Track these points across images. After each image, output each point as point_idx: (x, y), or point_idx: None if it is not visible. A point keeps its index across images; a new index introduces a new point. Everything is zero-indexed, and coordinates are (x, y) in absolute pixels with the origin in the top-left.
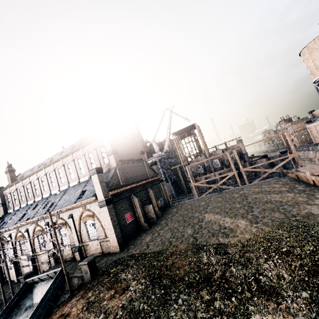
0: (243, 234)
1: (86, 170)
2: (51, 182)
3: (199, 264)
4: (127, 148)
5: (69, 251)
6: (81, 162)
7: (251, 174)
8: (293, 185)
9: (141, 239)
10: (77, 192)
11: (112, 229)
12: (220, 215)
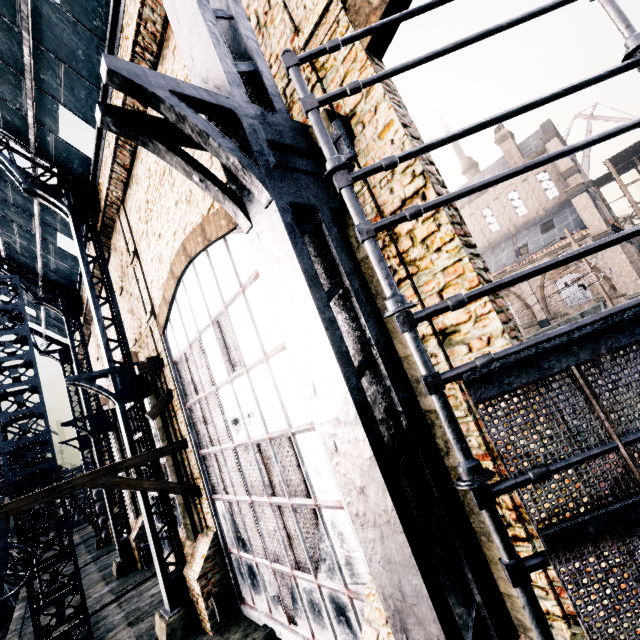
0: None
1: (503, 222)
2: None
3: None
4: None
5: None
6: (489, 214)
7: None
8: None
9: None
10: (500, 255)
11: (633, 273)
12: None
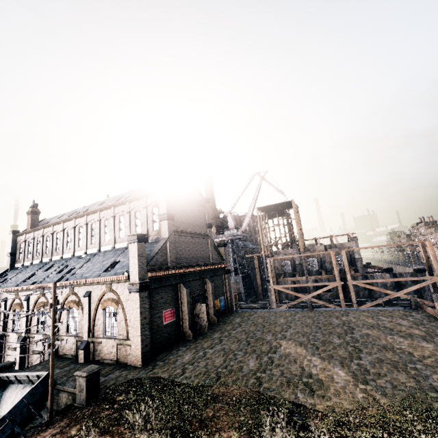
0: (341, 397)
1: (127, 233)
2: (78, 239)
3: (255, 435)
4: (190, 215)
5: (73, 345)
6: (123, 221)
7: (364, 292)
8: (433, 328)
9: (178, 354)
10: (106, 261)
11: (139, 329)
12: (305, 349)
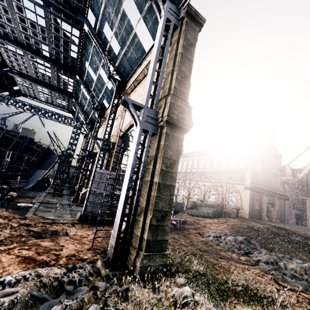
0: None
1: (234, 166)
2: (206, 164)
3: None
4: (270, 162)
5: None
6: (232, 160)
7: None
8: None
9: (263, 221)
10: (225, 176)
11: (248, 204)
12: None
